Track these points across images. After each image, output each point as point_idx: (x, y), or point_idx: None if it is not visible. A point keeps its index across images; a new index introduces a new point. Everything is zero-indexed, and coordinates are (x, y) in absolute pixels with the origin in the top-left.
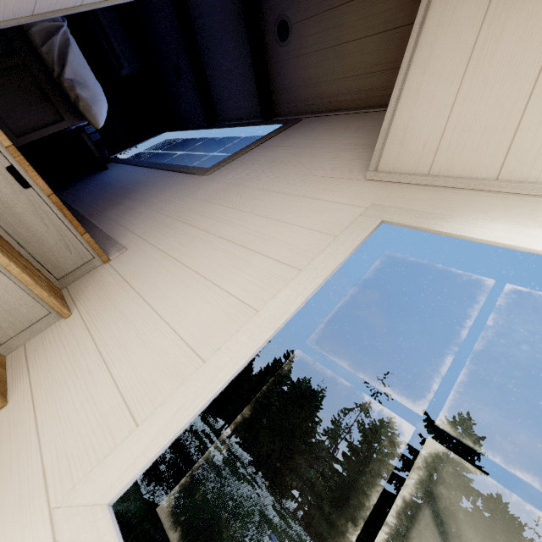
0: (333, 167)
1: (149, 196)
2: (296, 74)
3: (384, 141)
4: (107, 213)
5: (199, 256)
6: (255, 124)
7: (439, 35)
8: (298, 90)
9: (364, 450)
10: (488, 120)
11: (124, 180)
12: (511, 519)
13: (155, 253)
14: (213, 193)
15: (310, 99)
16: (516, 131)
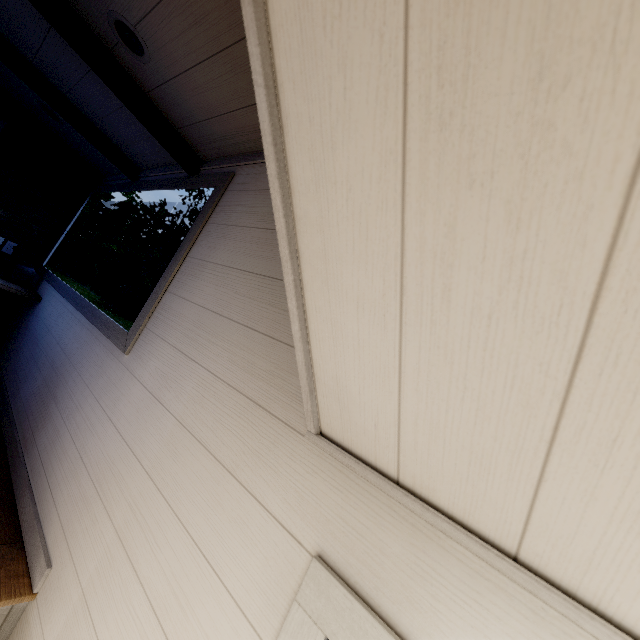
0: (269, 370)
1: (74, 401)
2: (192, 103)
3: (313, 387)
4: (38, 442)
5: (115, 629)
6: (179, 185)
7: (324, 207)
8: (208, 124)
9: None
10: (474, 438)
11: (53, 342)
12: None
13: (75, 594)
14: (133, 418)
15: (232, 136)
16: (536, 489)
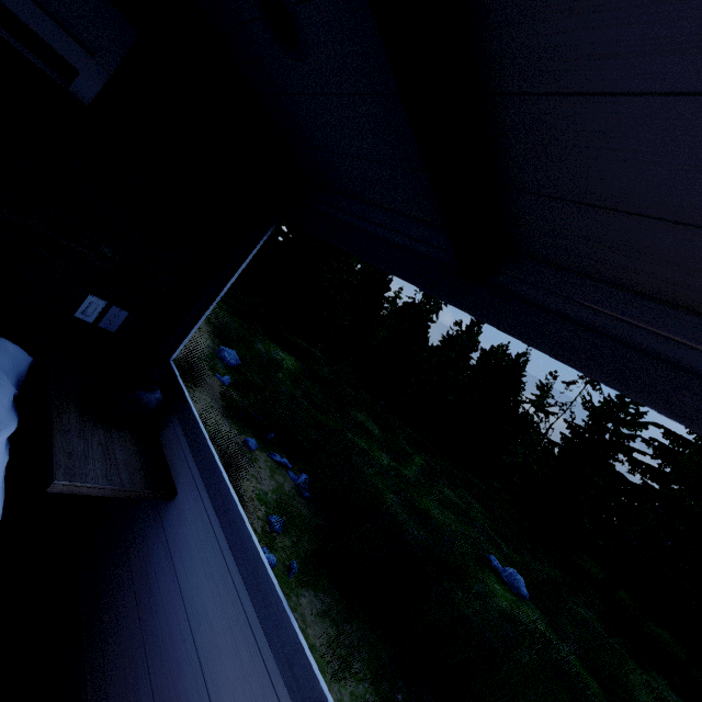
0: None
1: None
2: None
3: None
4: None
5: None
6: None
7: None
8: None
9: (592, 432)
10: None
11: None
12: None
13: None
14: None
15: None
16: None
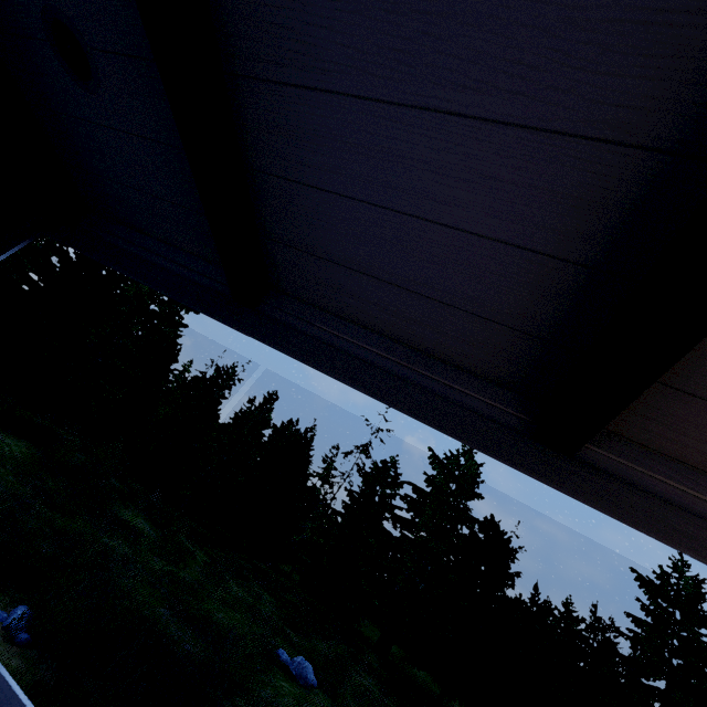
0: None
1: None
2: None
3: None
4: None
5: None
6: (520, 463)
7: None
8: None
9: (366, 496)
10: None
11: None
12: (501, 535)
13: None
14: None
15: None
16: None
